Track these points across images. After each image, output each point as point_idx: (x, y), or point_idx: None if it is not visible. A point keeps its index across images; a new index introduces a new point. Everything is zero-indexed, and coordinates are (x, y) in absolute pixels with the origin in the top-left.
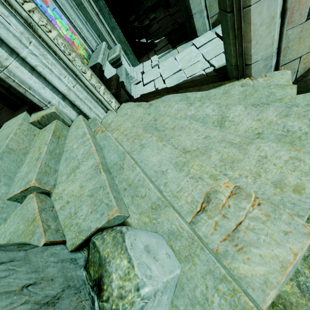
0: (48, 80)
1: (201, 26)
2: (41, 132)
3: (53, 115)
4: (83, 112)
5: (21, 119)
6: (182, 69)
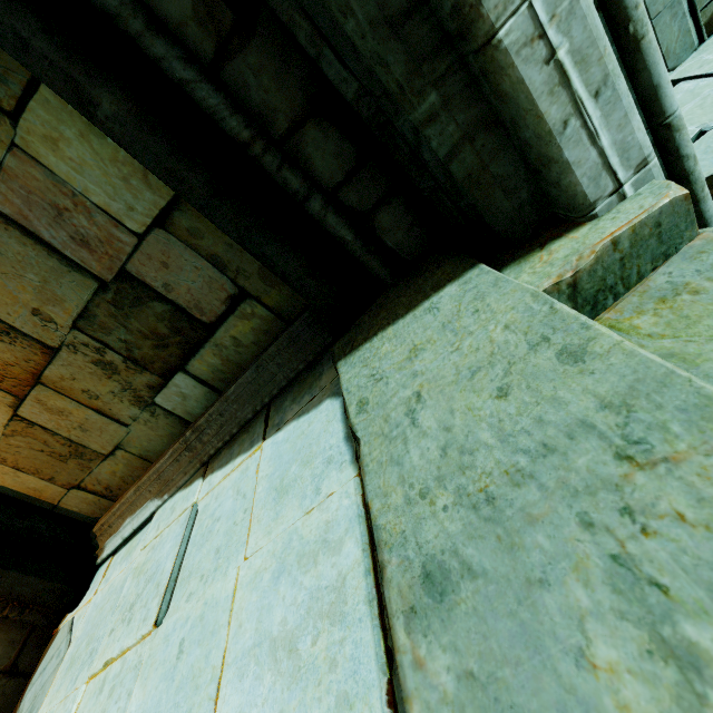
0: (646, 49)
1: (677, 41)
2: (641, 315)
3: (662, 222)
4: (698, 218)
5: (512, 280)
6: (710, 127)
